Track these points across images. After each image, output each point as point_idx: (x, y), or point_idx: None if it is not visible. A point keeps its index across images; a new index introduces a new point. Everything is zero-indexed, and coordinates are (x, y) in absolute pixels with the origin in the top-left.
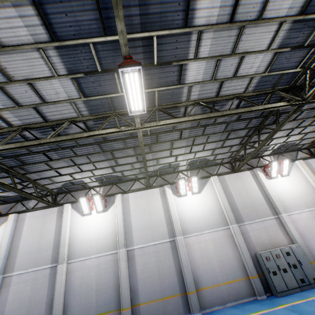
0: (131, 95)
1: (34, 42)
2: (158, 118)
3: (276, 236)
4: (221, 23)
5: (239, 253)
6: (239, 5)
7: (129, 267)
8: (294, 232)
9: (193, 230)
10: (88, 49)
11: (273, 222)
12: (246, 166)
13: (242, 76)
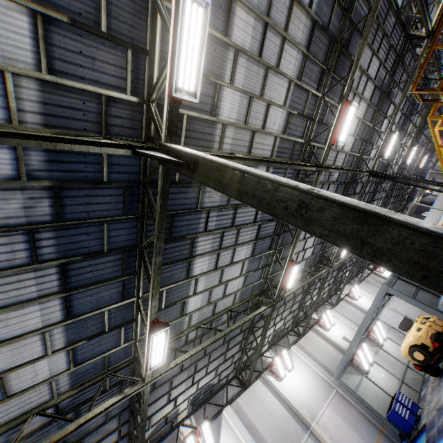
0: (155, 352)
1: (41, 326)
2: None
3: None
4: (210, 270)
5: None
6: (219, 260)
7: None
8: None
9: None
10: (101, 315)
11: (311, 442)
12: (253, 373)
13: (229, 294)
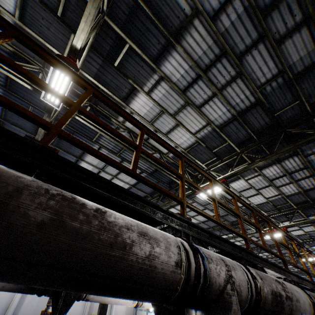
0: None
1: None
2: None
3: None
4: None
5: (83, 311)
6: None
7: (21, 297)
8: (114, 309)
9: None
10: None
11: None
12: None
13: None
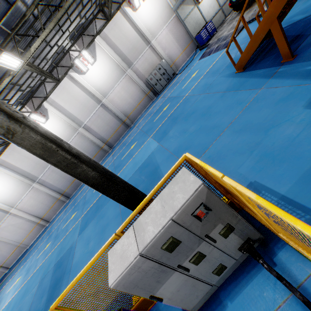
0: (9, 64)
1: None
2: (19, 36)
3: (153, 60)
4: None
5: (138, 85)
6: None
7: (90, 133)
8: (161, 51)
9: (108, 90)
10: None
11: (149, 51)
12: (114, 6)
13: None
